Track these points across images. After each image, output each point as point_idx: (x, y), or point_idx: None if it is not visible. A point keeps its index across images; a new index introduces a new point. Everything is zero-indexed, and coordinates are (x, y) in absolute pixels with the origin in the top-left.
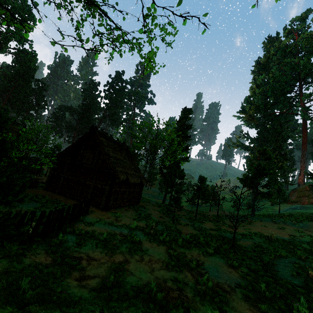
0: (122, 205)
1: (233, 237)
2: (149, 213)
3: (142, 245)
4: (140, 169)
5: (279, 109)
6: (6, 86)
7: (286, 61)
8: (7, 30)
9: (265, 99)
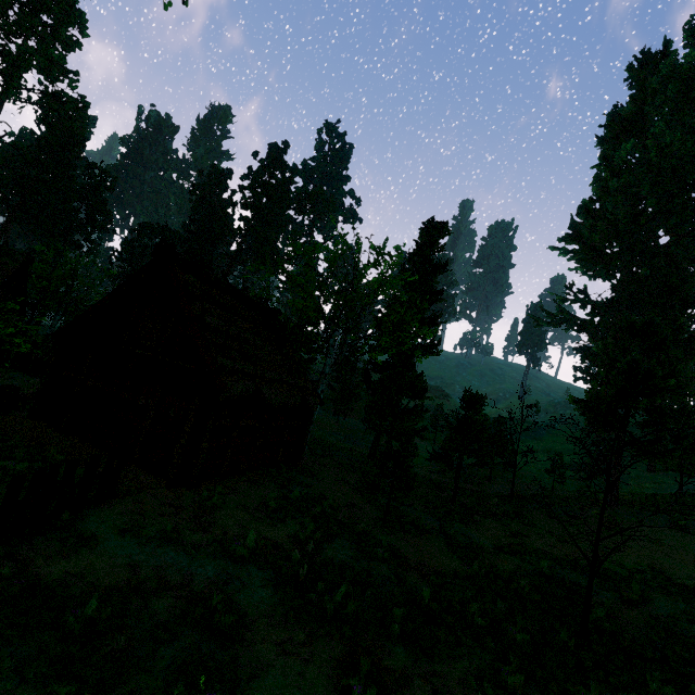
0: (243, 467)
1: (571, 585)
2: (320, 494)
3: (242, 646)
4: (304, 369)
5: (670, 229)
6: (17, 178)
7: (693, 104)
8: (19, 46)
9: (635, 204)
